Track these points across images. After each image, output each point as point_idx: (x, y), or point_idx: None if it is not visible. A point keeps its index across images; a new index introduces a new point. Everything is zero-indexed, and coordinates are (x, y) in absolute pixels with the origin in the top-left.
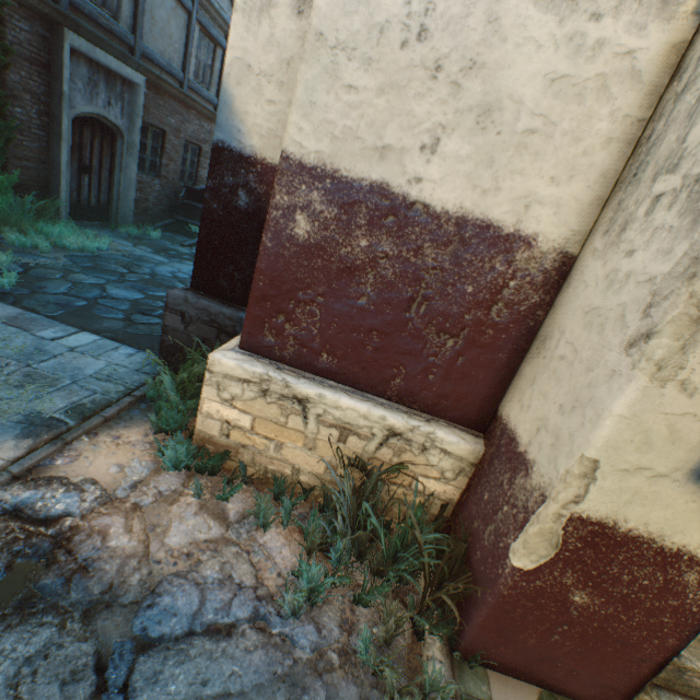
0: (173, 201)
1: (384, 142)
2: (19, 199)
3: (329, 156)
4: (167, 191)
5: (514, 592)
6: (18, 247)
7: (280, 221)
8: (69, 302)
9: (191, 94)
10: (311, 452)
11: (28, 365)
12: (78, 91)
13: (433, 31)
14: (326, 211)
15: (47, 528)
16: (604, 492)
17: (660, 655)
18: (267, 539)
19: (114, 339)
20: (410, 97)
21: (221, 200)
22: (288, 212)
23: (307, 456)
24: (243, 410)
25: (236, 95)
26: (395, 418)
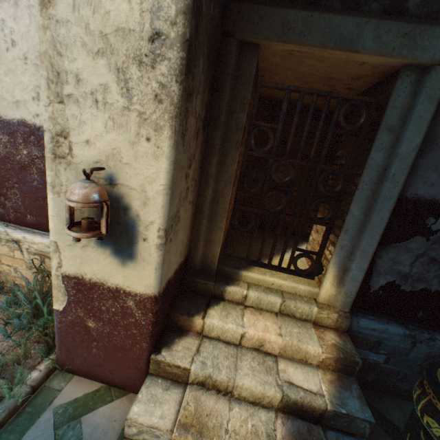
0: None
1: (16, 99)
2: None
3: None
4: None
5: (63, 325)
6: None
7: None
8: None
9: None
10: (31, 271)
11: None
12: None
13: (18, 41)
14: (4, 138)
15: None
16: (69, 259)
17: (145, 355)
18: None
19: None
20: (20, 75)
21: None
22: None
23: (31, 273)
24: None
25: None
26: None
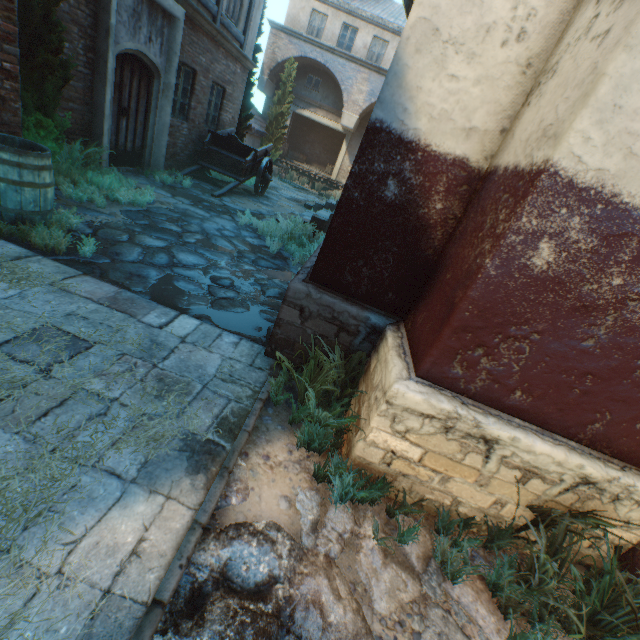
0: (197, 146)
1: None
2: (66, 145)
3: (613, 176)
4: (193, 136)
5: None
6: (74, 201)
7: (516, 247)
8: (149, 272)
9: (222, 30)
10: (480, 488)
11: (154, 365)
12: (122, 24)
13: None
14: (581, 241)
15: (265, 604)
16: None
17: None
18: (458, 593)
19: (208, 321)
20: None
21: (364, 188)
22: (530, 238)
23: (474, 491)
24: (414, 443)
25: (411, 65)
26: (593, 467)
